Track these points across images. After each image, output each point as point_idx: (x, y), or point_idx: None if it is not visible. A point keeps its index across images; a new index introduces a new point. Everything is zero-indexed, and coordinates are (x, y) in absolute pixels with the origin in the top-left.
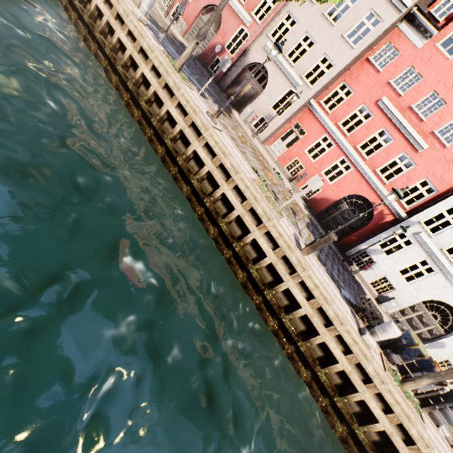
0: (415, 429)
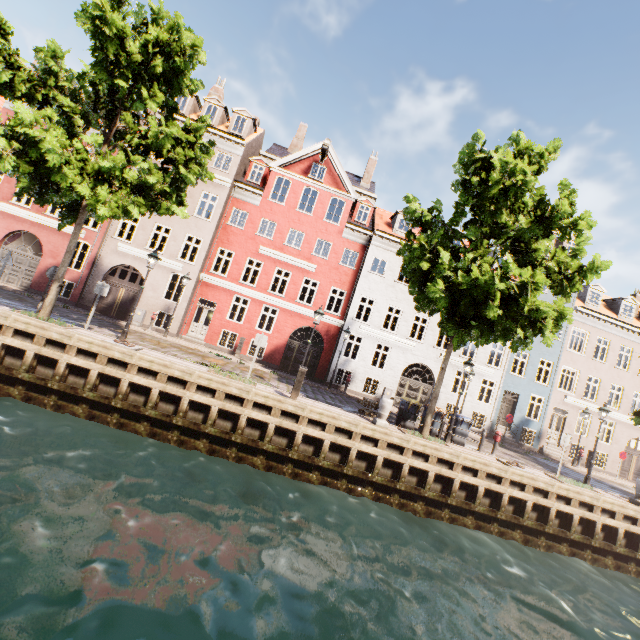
0: (445, 453)
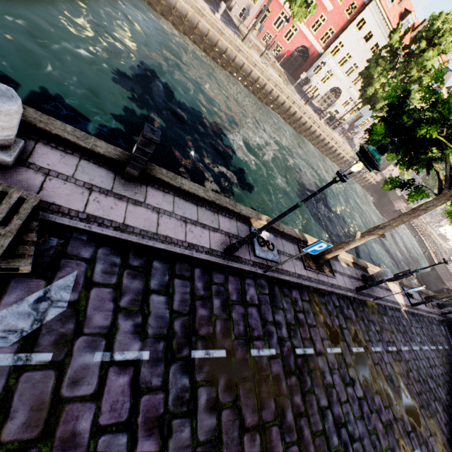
0: (333, 136)
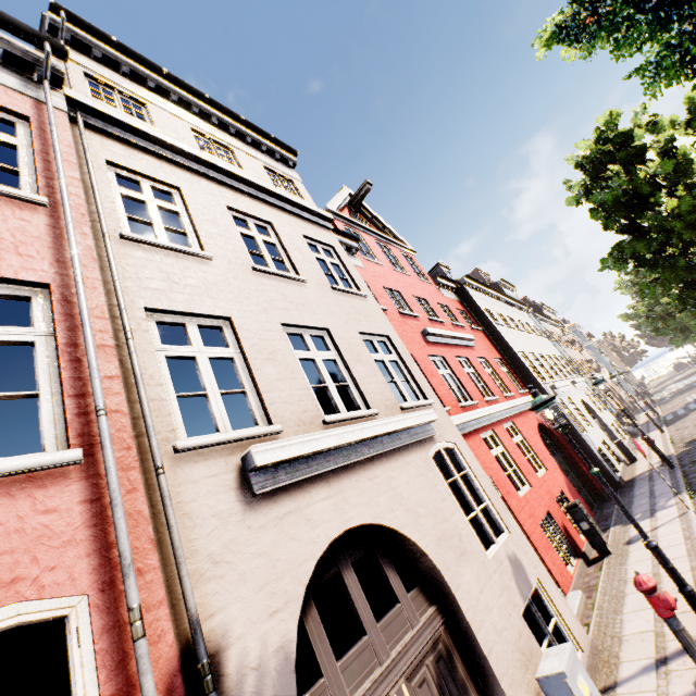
0: None
